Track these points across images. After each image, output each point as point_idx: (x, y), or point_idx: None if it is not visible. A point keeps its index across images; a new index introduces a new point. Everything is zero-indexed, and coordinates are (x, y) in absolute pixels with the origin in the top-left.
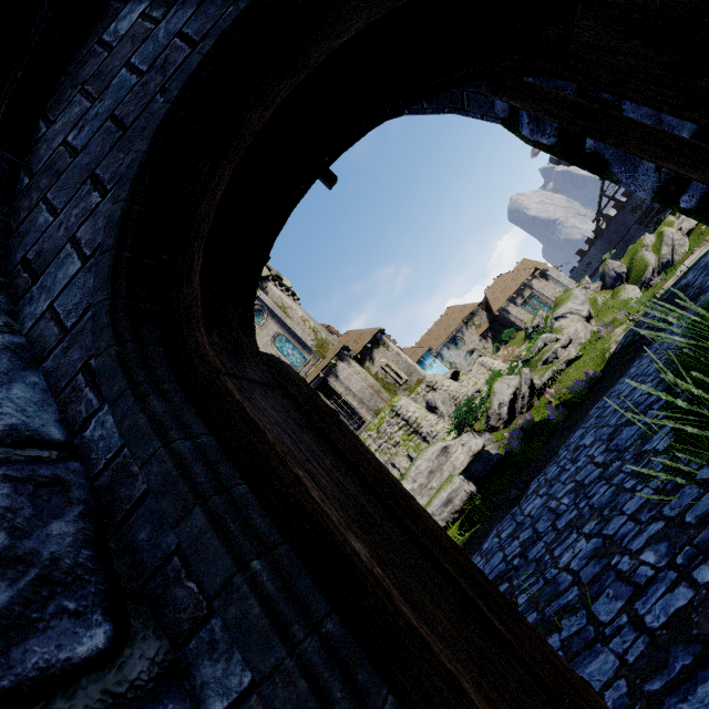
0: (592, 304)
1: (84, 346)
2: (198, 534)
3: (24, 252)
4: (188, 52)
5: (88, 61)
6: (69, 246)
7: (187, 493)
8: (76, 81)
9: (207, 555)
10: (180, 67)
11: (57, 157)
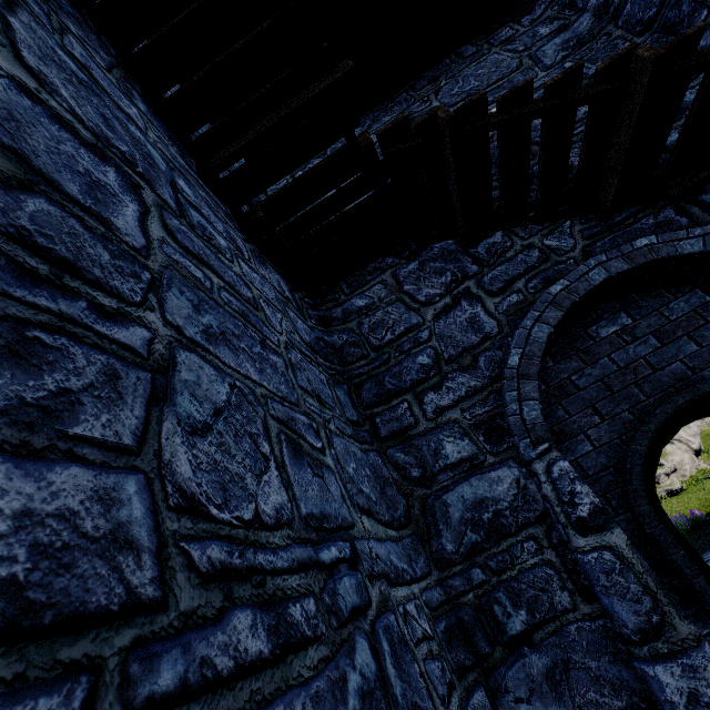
0: (703, 437)
1: (602, 486)
2: (703, 585)
3: (551, 425)
4: (651, 372)
5: (578, 339)
6: (583, 435)
7: (696, 571)
8: (572, 347)
9: (708, 592)
10: (646, 377)
11: (565, 384)
